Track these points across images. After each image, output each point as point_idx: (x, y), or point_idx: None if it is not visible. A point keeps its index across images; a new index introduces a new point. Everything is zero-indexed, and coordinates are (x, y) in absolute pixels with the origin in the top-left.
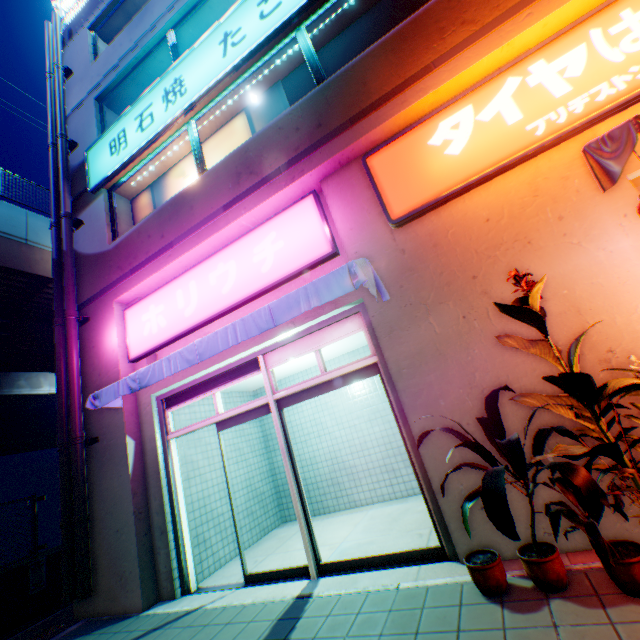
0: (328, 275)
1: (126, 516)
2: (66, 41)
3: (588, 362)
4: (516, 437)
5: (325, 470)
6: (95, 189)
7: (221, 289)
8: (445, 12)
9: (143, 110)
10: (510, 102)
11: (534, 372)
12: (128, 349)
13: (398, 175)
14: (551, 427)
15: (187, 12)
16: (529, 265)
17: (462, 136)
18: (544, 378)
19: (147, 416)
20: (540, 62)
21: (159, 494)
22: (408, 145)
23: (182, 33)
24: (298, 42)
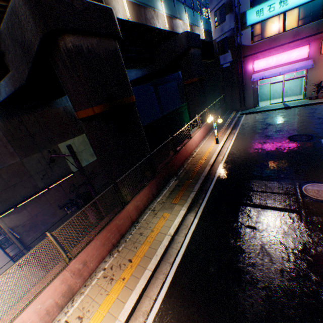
0: (308, 65)
1: (250, 97)
2: None
3: None
4: (322, 86)
5: (271, 93)
6: (248, 26)
7: (281, 61)
8: None
9: (270, 4)
10: None
11: None
12: (253, 70)
13: None
14: None
15: None
16: None
17: None
18: None
19: (254, 82)
20: None
21: (255, 94)
22: None
23: None
24: (322, 1)
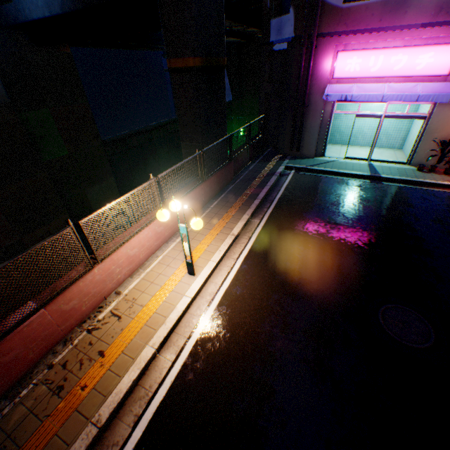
0: (444, 95)
1: (314, 134)
2: None
3: None
4: None
5: (353, 132)
6: None
7: (393, 67)
8: None
9: None
10: None
11: None
12: (333, 73)
13: None
14: None
15: None
16: None
17: None
18: None
19: (328, 103)
20: None
21: (324, 131)
22: None
23: None
24: None
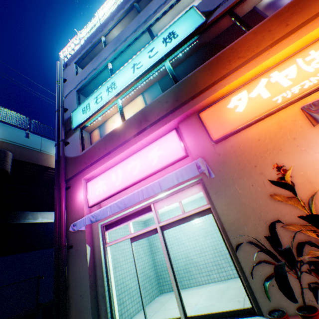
0: (186, 167)
1: (85, 287)
2: (64, 68)
3: (318, 207)
4: (288, 247)
5: (182, 264)
6: (75, 128)
7: (133, 172)
8: (230, 53)
9: (97, 95)
10: (263, 89)
11: (291, 212)
12: (88, 201)
13: (214, 120)
14: (304, 241)
15: (116, 56)
16: (282, 160)
17: (243, 103)
18: (298, 216)
19: (96, 234)
20: (275, 72)
21: (101, 275)
22: (218, 107)
23: (114, 63)
24: (165, 66)
